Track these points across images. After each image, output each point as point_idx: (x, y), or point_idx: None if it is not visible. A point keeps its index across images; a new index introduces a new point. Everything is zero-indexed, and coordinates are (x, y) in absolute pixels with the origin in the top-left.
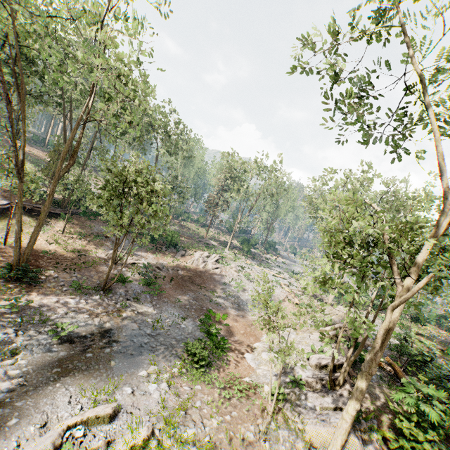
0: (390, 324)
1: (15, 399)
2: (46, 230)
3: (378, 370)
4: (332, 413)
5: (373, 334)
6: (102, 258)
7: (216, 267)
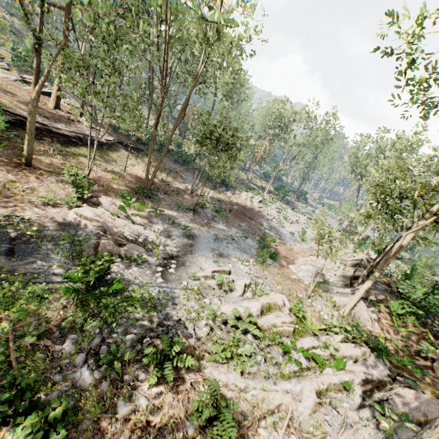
0: (402, 244)
1: (182, 256)
2: (138, 163)
3: (384, 286)
4: (350, 294)
5: (386, 269)
6: (181, 189)
7: (261, 206)
